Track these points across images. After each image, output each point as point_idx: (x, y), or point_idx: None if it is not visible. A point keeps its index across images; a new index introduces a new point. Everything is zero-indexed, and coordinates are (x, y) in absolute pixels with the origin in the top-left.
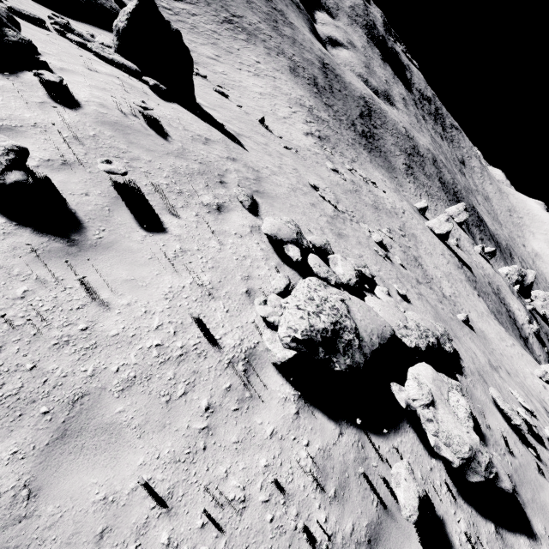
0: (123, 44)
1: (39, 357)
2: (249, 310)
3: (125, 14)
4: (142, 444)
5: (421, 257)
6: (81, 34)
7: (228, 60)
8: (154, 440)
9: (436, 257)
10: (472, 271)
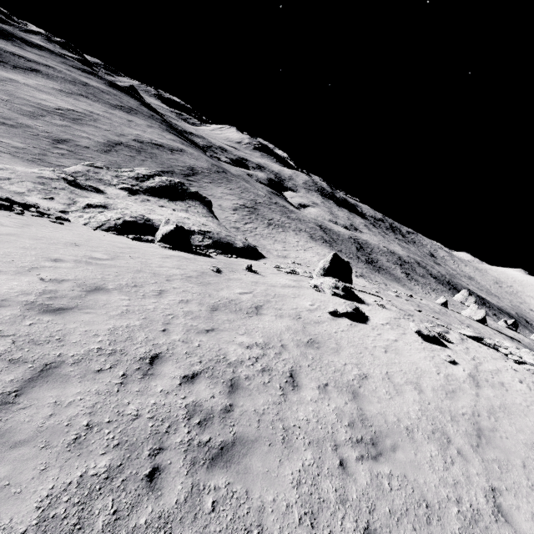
0: (326, 272)
1: (491, 375)
2: (507, 361)
3: (327, 261)
4: (531, 393)
5: (491, 338)
6: (296, 271)
7: (289, 247)
8: (532, 392)
9: (495, 336)
10: (520, 342)
